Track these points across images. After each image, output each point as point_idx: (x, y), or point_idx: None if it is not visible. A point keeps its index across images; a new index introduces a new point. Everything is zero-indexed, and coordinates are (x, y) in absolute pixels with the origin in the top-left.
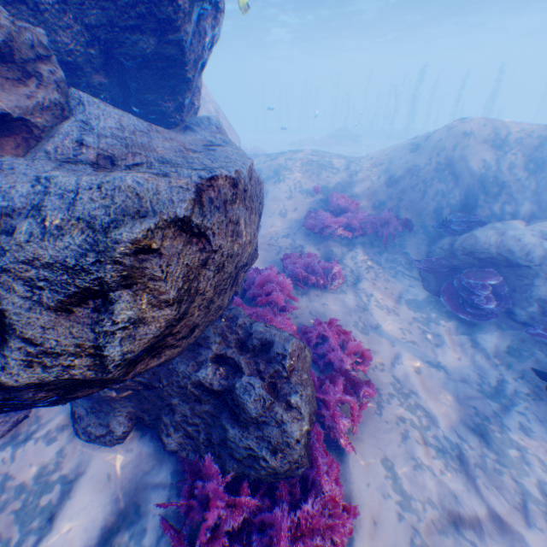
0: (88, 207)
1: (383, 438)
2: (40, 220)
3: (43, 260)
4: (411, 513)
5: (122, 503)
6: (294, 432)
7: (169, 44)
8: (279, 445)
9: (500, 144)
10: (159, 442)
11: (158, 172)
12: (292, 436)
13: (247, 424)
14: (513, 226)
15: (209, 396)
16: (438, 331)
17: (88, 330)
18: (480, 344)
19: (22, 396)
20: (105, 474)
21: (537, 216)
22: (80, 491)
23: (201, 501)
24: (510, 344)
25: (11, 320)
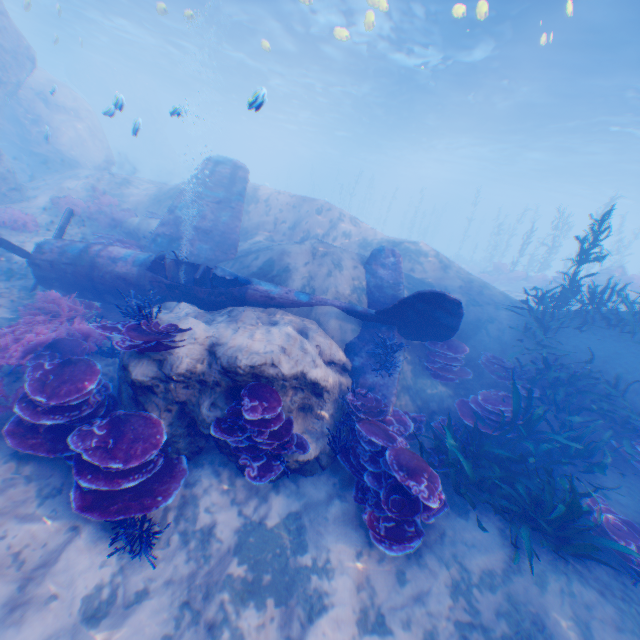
0: None
1: None
2: None
3: None
4: None
5: None
6: None
7: None
8: None
9: None
10: None
11: None
12: None
13: None
14: None
15: None
16: None
17: None
18: None
19: None
20: None
21: None
22: None
23: None
24: None
25: None
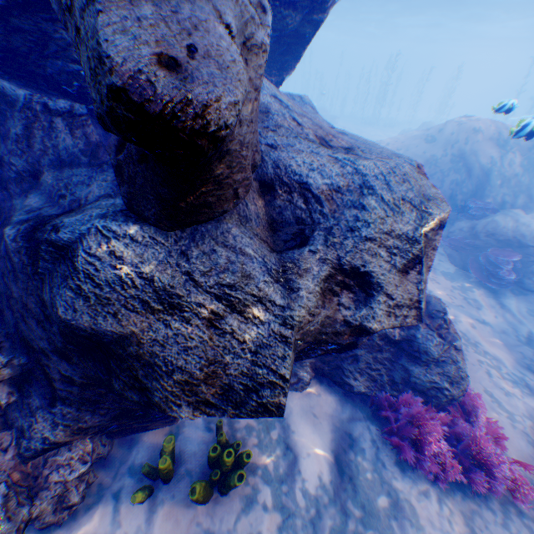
0: (398, 188)
1: (476, 375)
2: (379, 198)
3: (395, 232)
4: (517, 423)
5: (334, 432)
6: (465, 369)
7: (309, 23)
8: (454, 379)
9: (503, 143)
10: (334, 386)
11: (383, 157)
12: (464, 371)
13: (429, 365)
14: (517, 214)
15: (389, 346)
16: (474, 297)
17: (414, 288)
18: (506, 306)
19: (361, 341)
20: (308, 412)
21: (528, 207)
22: (297, 426)
23: (403, 423)
24: (526, 307)
25: (377, 279)
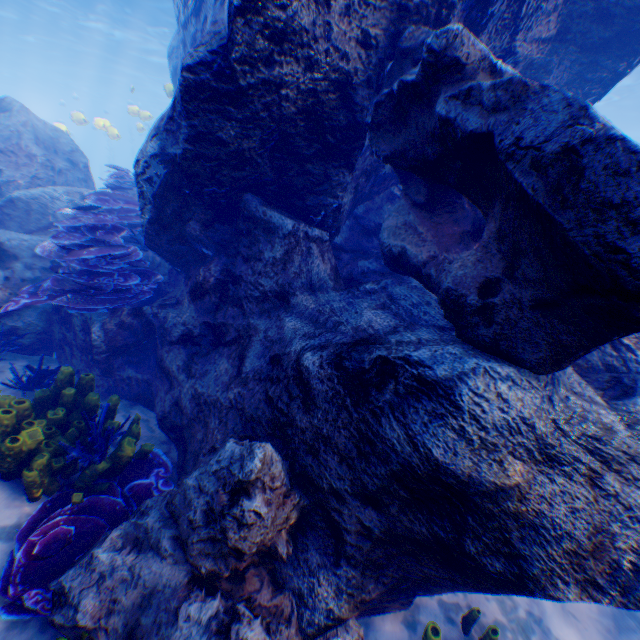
0: None
1: None
2: None
3: None
4: None
5: None
6: None
7: None
8: None
9: None
10: None
11: None
12: None
13: None
14: None
15: None
16: None
17: None
18: None
19: None
20: (564, 611)
21: None
22: (559, 631)
23: None
24: None
25: None
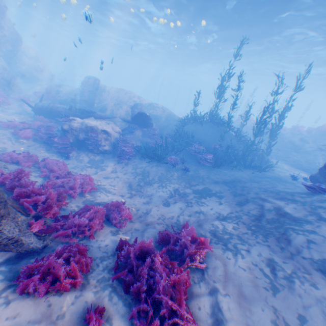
0: None
1: None
2: None
3: None
4: None
5: None
6: None
7: None
8: None
9: None
10: None
11: None
12: None
13: None
14: None
15: None
16: None
17: None
18: None
19: None
20: None
21: None
22: None
23: None
24: None
25: None
